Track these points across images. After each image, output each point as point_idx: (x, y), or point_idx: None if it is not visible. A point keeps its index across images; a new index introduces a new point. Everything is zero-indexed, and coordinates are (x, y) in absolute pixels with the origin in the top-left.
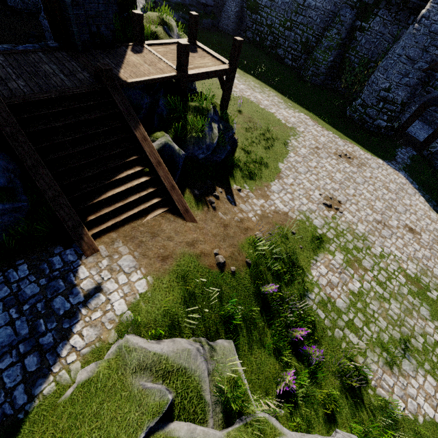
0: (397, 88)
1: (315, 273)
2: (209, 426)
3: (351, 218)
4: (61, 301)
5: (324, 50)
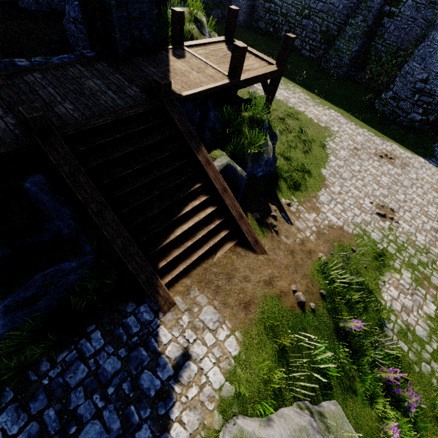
0: (436, 79)
1: (386, 297)
2: None
3: (408, 228)
4: (148, 377)
5: (348, 40)
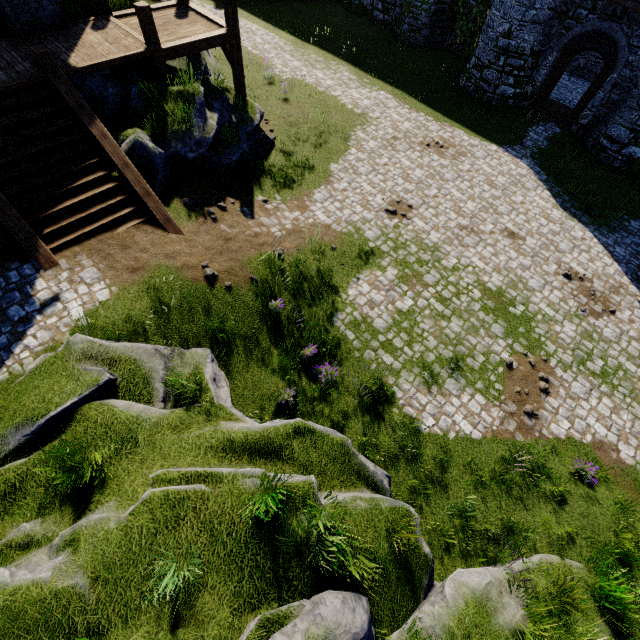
0: (521, 30)
1: (352, 292)
2: (157, 407)
3: (422, 226)
4: (16, 309)
5: None
